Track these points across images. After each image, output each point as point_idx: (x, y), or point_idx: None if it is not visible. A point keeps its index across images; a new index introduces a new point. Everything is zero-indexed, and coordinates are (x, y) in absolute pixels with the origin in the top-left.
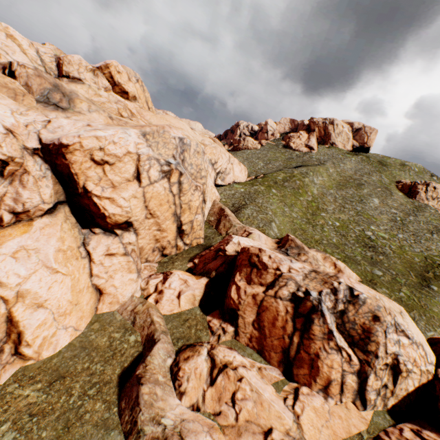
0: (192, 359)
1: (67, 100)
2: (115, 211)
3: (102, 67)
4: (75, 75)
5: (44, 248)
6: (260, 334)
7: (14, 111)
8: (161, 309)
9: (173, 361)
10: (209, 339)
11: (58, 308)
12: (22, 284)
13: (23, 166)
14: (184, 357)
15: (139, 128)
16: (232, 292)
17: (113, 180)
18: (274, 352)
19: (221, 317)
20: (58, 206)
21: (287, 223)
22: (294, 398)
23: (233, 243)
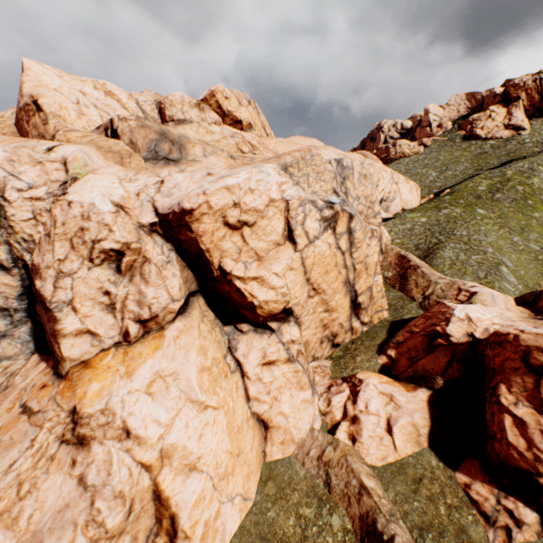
0: None
1: (177, 148)
2: (267, 296)
3: (206, 97)
4: (179, 118)
5: (183, 370)
6: None
7: (122, 179)
8: (364, 455)
9: None
10: (485, 535)
11: (216, 467)
12: (164, 437)
13: (141, 253)
14: None
15: (275, 161)
16: (506, 431)
17: (257, 248)
18: None
19: (489, 479)
20: (190, 299)
21: (529, 264)
22: None
23: (458, 320)
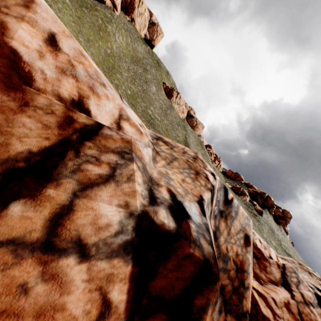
0: None
1: None
2: None
3: None
4: None
5: None
6: None
7: None
8: None
9: None
10: None
11: None
12: None
13: None
14: None
15: None
16: None
17: None
18: None
19: None
20: None
21: None
22: None
23: None
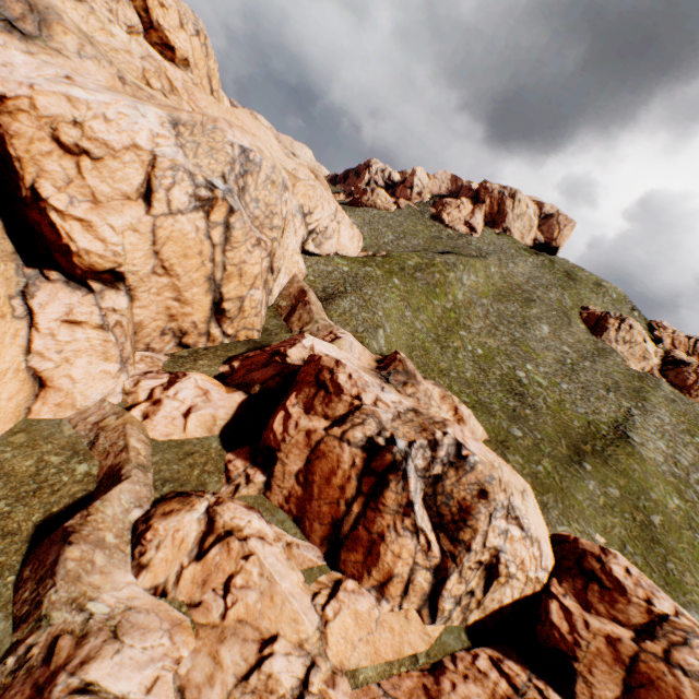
0: (176, 515)
1: (37, 20)
2: (92, 246)
3: None
4: None
5: None
6: (305, 493)
7: None
8: (150, 430)
9: (143, 515)
10: (220, 489)
11: None
12: None
13: None
14: (165, 510)
15: (168, 110)
16: (276, 421)
17: (97, 190)
18: (320, 523)
19: (250, 458)
20: None
21: (404, 335)
22: (330, 595)
23: (302, 347)
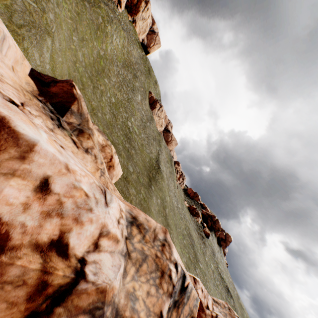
0: None
1: None
2: None
3: None
4: None
5: None
6: None
7: None
8: None
9: None
10: None
11: None
12: None
13: None
14: None
15: None
16: None
17: None
18: None
19: None
20: None
21: (69, 60)
22: None
23: None
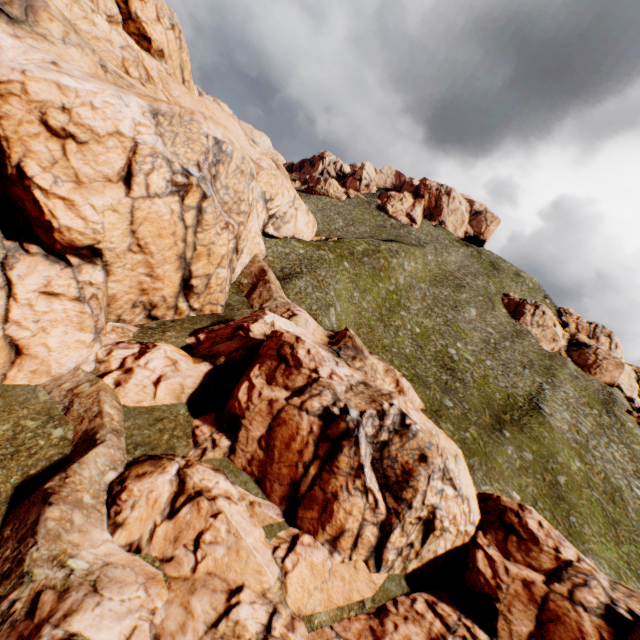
0: (149, 477)
1: (24, 5)
2: (73, 224)
3: None
4: None
5: None
6: (267, 456)
7: None
8: (122, 397)
9: (118, 477)
10: (188, 452)
11: None
12: None
13: None
14: (138, 472)
15: (149, 101)
16: (240, 391)
17: (80, 171)
18: (279, 483)
19: (215, 424)
20: None
21: (352, 314)
22: (289, 548)
23: (264, 322)
